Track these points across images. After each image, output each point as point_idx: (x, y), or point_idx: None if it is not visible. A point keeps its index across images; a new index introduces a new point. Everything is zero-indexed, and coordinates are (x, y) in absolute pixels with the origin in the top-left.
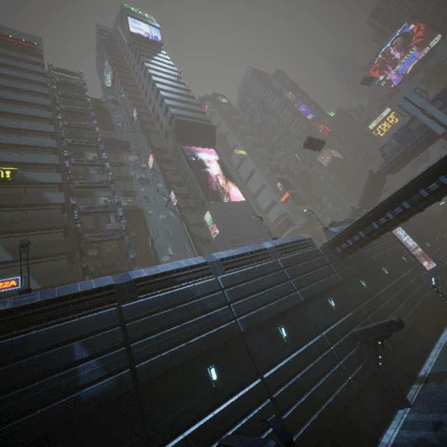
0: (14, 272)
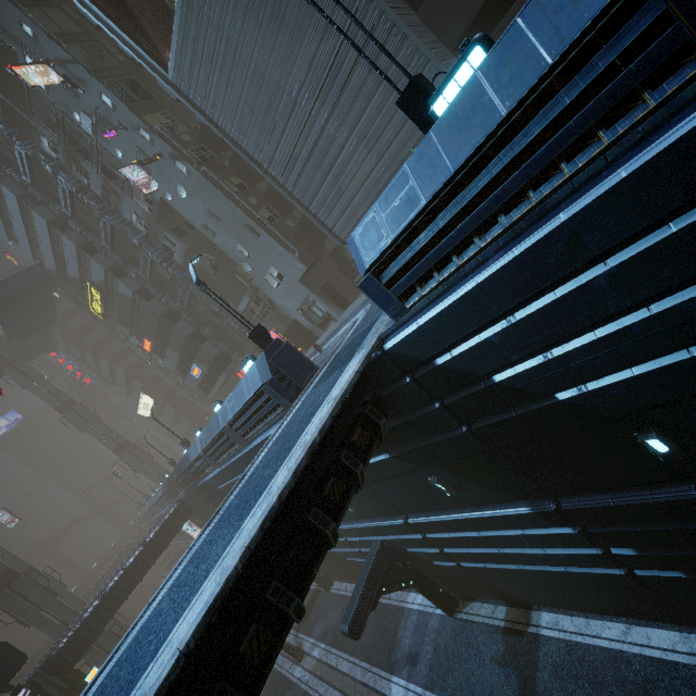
0: (191, 358)
